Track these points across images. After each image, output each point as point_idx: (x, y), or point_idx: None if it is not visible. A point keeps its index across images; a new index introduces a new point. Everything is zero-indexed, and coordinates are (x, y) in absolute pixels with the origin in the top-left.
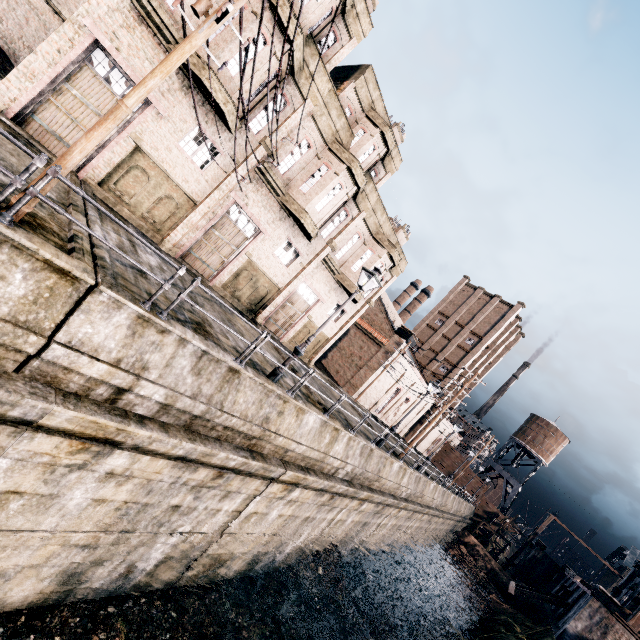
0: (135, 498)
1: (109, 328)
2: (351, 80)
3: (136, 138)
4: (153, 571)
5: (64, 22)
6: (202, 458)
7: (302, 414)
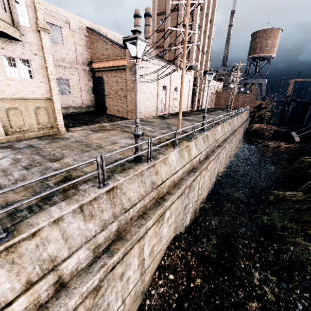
0: None
1: None
2: None
3: None
4: None
5: None
6: None
7: None
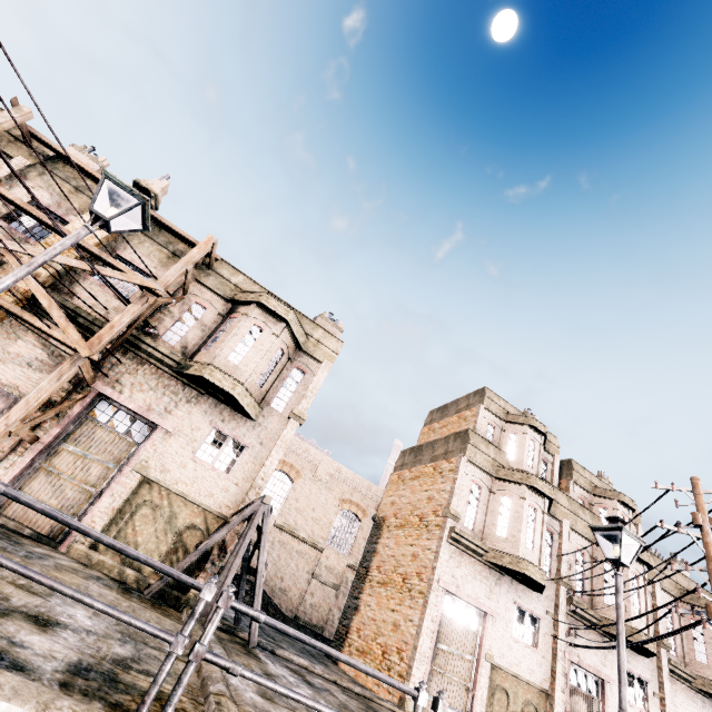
0: None
1: None
2: (566, 478)
3: (489, 657)
4: None
5: (429, 594)
6: None
7: None
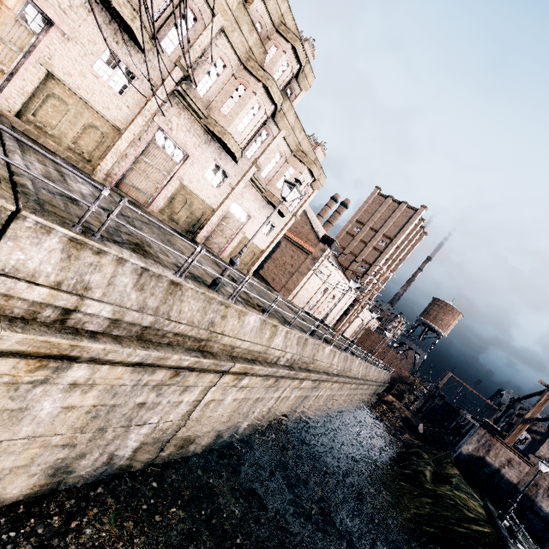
0: (102, 402)
1: (42, 253)
2: None
3: (45, 63)
4: (132, 456)
5: None
6: (157, 362)
7: (243, 316)
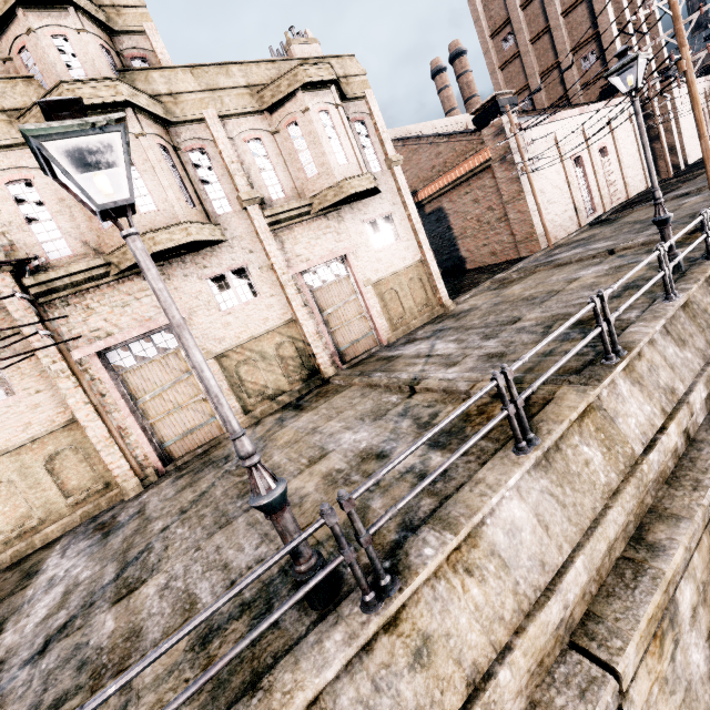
0: None
1: None
2: None
3: None
4: None
5: None
6: None
7: (474, 545)
